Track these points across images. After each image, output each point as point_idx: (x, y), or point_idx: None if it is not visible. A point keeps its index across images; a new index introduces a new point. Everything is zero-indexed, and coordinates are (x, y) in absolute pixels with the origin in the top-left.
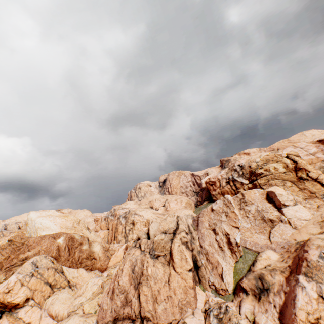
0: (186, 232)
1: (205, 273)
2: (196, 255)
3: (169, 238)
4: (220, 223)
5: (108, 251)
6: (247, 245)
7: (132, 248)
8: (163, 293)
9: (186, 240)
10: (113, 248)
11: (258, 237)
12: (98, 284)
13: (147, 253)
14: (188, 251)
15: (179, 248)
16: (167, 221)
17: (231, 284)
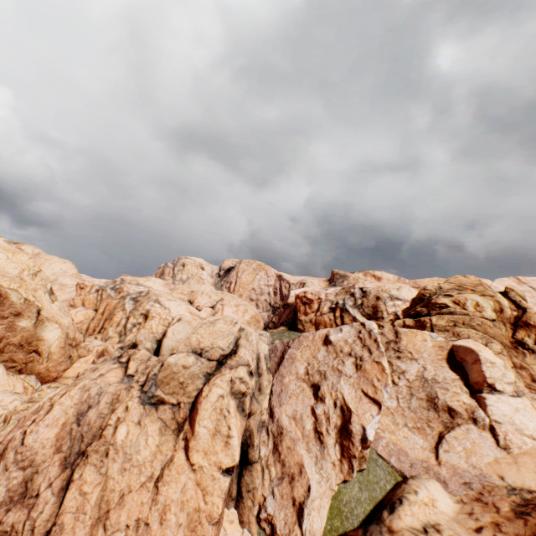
0: (251, 369)
1: (261, 483)
2: (254, 433)
3: (204, 370)
4: (338, 378)
5: (76, 347)
6: (379, 447)
7: (111, 360)
8: (132, 507)
9: (244, 390)
10: (89, 346)
11: (411, 438)
12: (9, 410)
13: (135, 385)
14: (240, 417)
15: (220, 404)
16: (214, 330)
17: None
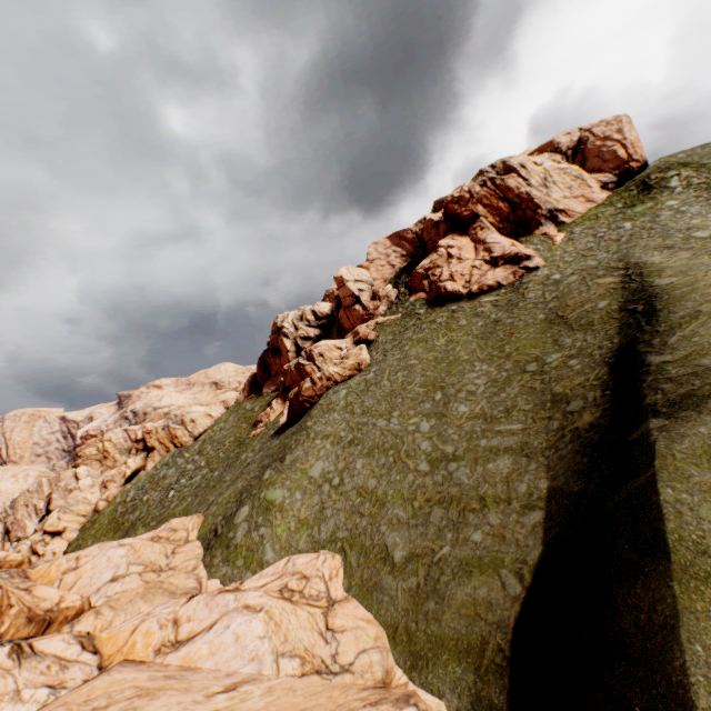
0: (2, 511)
1: (16, 533)
2: (10, 525)
3: None
4: (34, 499)
5: None
6: (52, 508)
7: None
8: None
9: (1, 517)
10: None
11: (61, 501)
12: None
13: None
14: (2, 523)
15: None
16: None
17: (32, 532)
